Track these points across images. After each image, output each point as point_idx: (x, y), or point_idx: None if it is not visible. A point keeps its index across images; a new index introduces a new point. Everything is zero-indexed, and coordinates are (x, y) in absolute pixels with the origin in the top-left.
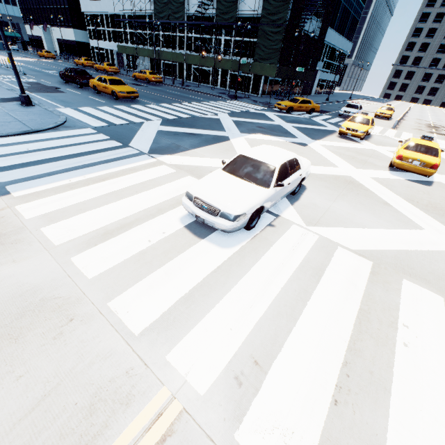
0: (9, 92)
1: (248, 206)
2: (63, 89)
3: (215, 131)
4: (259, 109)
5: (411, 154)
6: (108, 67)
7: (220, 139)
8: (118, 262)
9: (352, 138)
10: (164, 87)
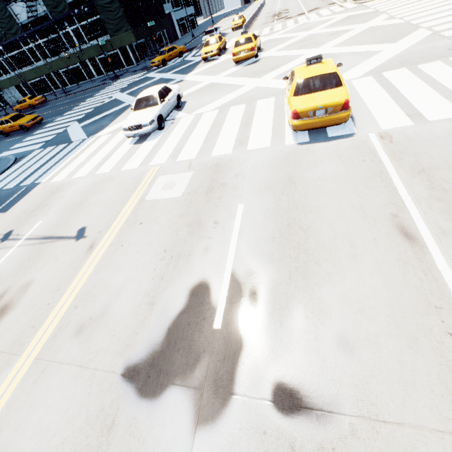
0: None
1: (152, 116)
2: None
3: (119, 106)
4: (141, 75)
5: (238, 49)
6: None
7: (125, 108)
8: (115, 164)
9: (214, 58)
10: (51, 103)
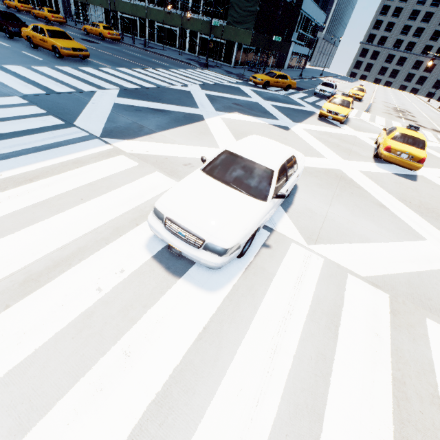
0: None
1: (243, 232)
2: None
3: (187, 108)
4: (233, 82)
5: (400, 145)
6: (50, 14)
7: (192, 118)
8: (44, 340)
9: (332, 122)
10: (122, 46)
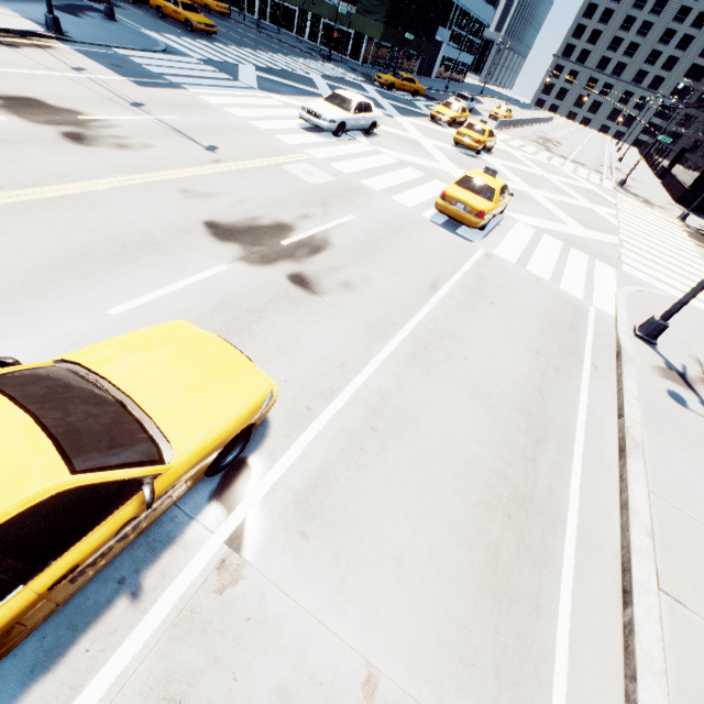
0: None
1: (337, 117)
2: (115, 2)
3: (310, 88)
4: (357, 79)
5: (466, 131)
6: None
7: (315, 95)
8: (272, 128)
9: (442, 124)
10: (233, 24)
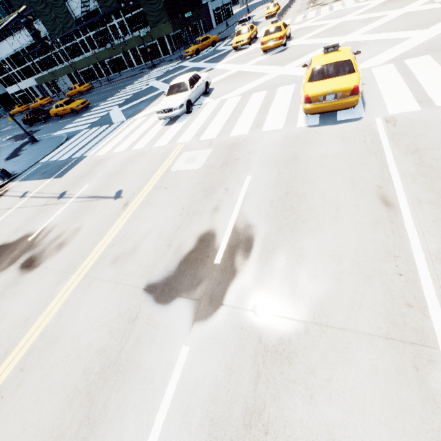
0: (14, 145)
1: (182, 100)
2: (36, 129)
3: (154, 93)
4: (176, 64)
5: (267, 38)
6: (42, 100)
7: (159, 95)
8: (148, 142)
9: (244, 48)
10: (96, 90)
